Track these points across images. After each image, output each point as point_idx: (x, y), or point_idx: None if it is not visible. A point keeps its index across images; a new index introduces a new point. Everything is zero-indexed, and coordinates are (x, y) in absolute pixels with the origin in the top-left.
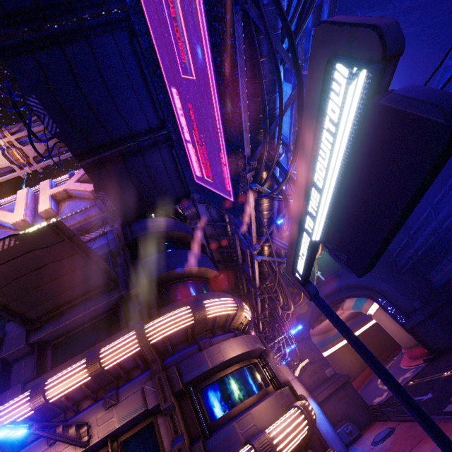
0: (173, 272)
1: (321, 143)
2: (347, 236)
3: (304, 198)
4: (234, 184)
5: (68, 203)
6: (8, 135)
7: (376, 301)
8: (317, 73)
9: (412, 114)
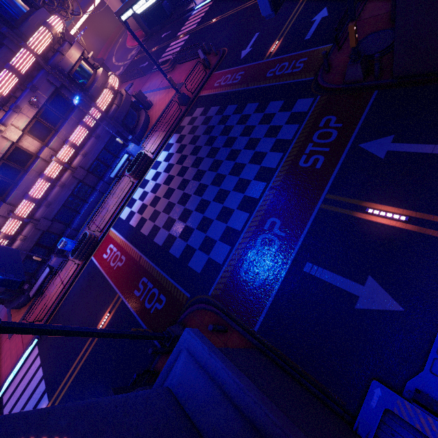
0: None
1: None
2: (149, 20)
3: (137, 1)
4: None
5: None
6: None
7: None
8: None
9: (166, 11)
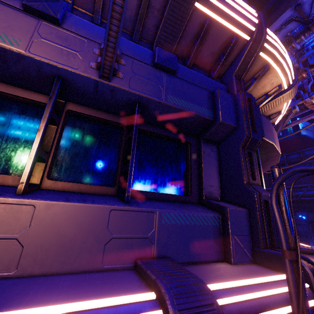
0: None
1: None
2: None
3: None
4: None
5: None
6: None
7: None
8: None
9: None
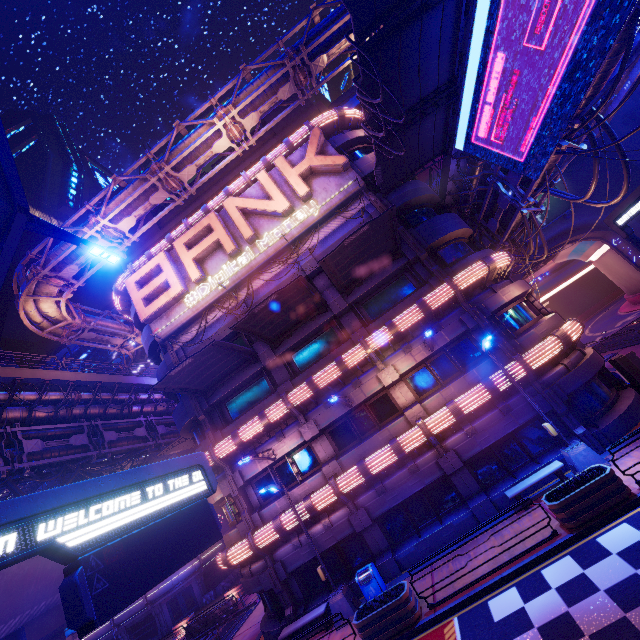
0: (446, 236)
1: None
2: None
3: None
4: (537, 143)
5: (315, 181)
6: (232, 110)
7: (607, 243)
8: None
9: None
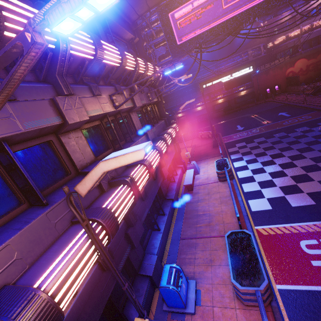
0: None
1: (241, 70)
2: (231, 84)
3: (229, 74)
4: (188, 42)
5: None
6: None
7: None
8: (250, 64)
9: (251, 77)
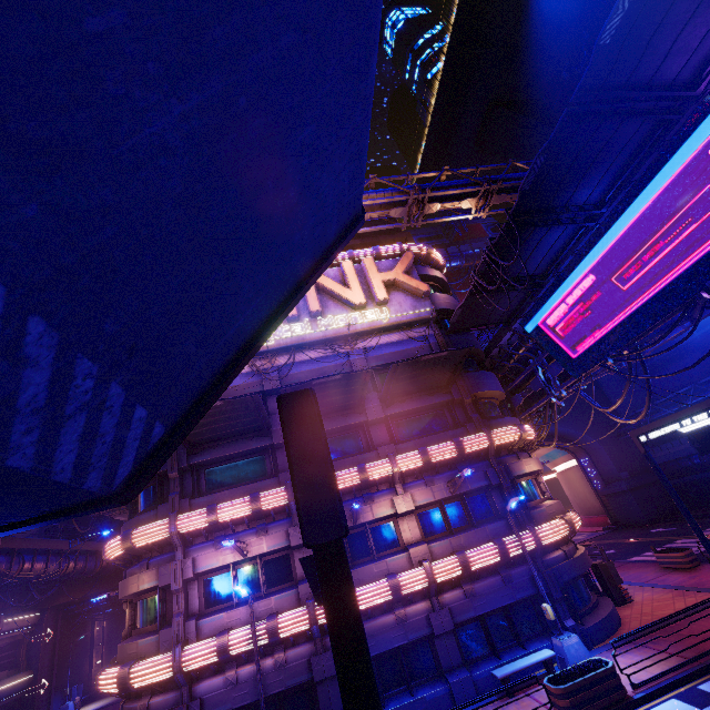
0: (489, 392)
1: None
2: (708, 440)
3: (691, 414)
4: (590, 351)
5: (393, 293)
6: None
7: (577, 459)
8: None
9: None
